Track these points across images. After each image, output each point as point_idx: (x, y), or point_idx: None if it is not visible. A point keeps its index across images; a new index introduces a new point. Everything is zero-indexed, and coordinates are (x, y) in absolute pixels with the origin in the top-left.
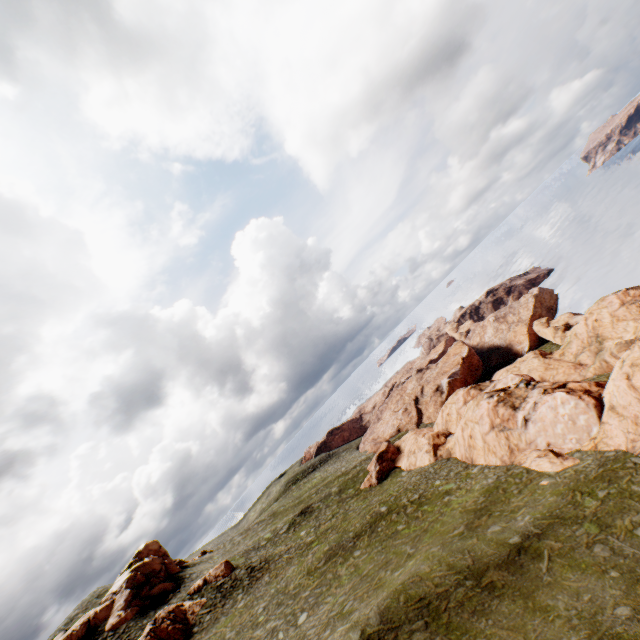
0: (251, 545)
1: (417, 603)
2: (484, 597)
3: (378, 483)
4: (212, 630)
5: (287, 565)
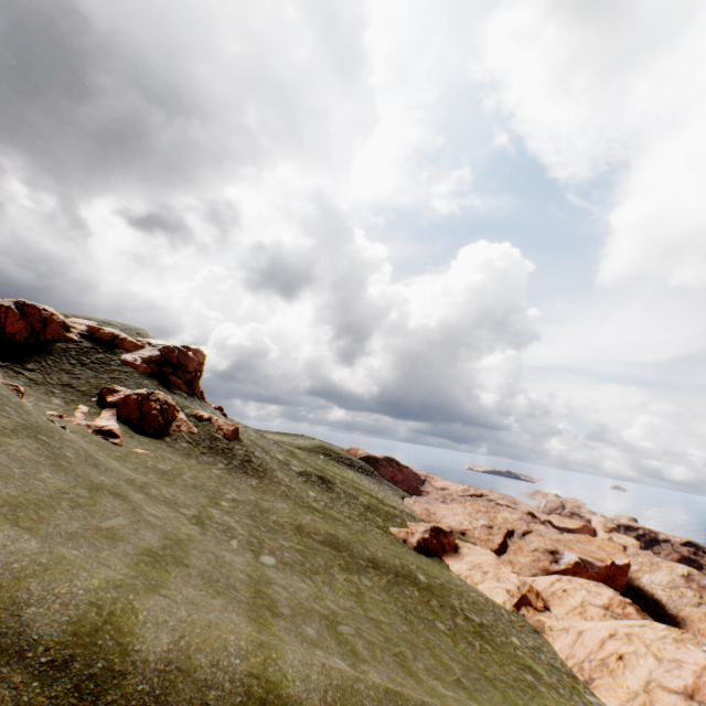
0: (261, 446)
1: None
2: None
3: (415, 548)
4: (178, 456)
5: (280, 496)
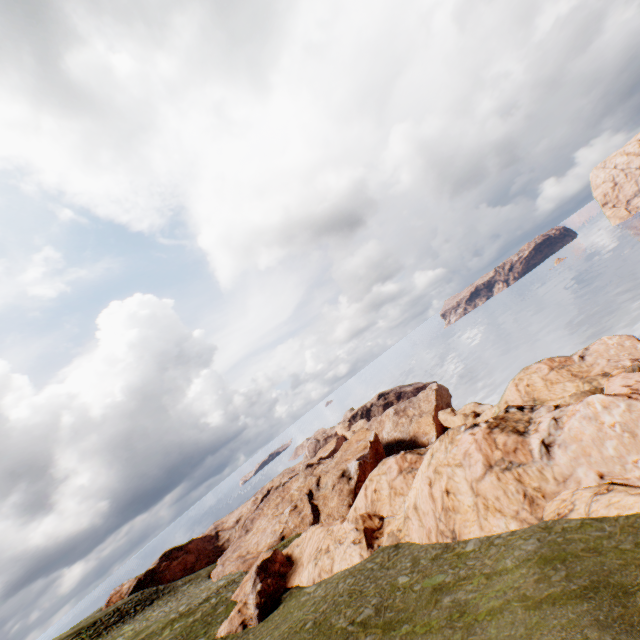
0: None
1: None
2: None
3: (260, 615)
4: None
5: None
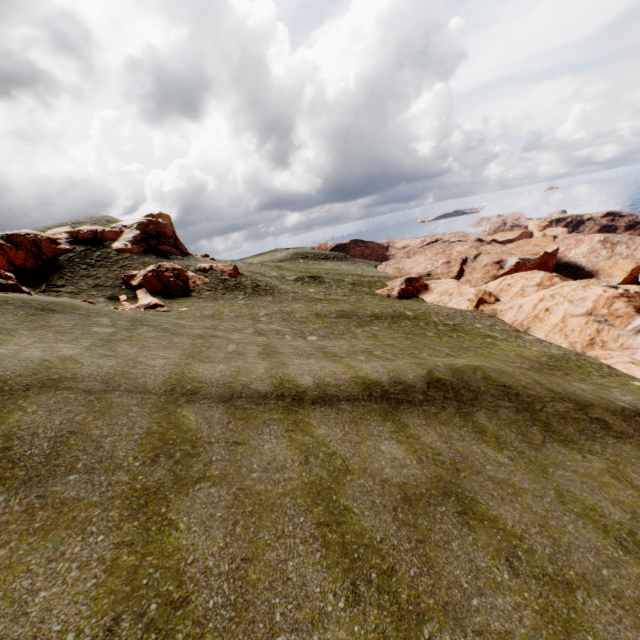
0: (257, 272)
1: (501, 389)
2: (595, 428)
3: (397, 298)
4: (210, 303)
5: (293, 301)
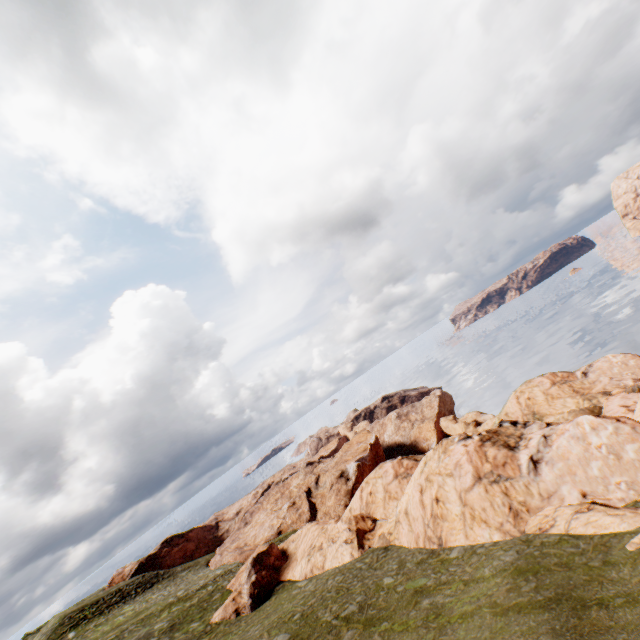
0: None
1: None
2: None
3: (253, 604)
4: None
5: None
